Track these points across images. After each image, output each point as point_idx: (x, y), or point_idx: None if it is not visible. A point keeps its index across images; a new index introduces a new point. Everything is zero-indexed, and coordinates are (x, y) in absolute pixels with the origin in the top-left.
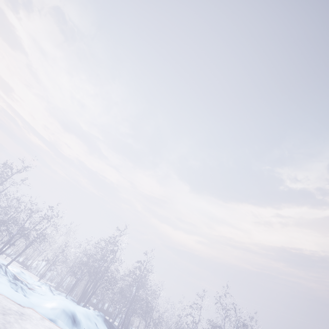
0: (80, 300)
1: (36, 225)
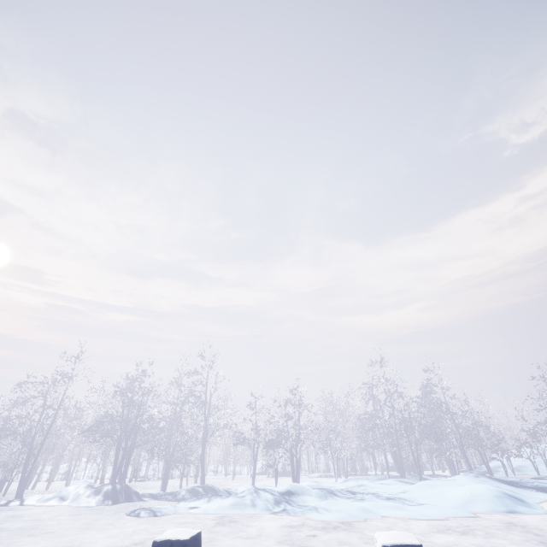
0: (403, 473)
1: (299, 421)
